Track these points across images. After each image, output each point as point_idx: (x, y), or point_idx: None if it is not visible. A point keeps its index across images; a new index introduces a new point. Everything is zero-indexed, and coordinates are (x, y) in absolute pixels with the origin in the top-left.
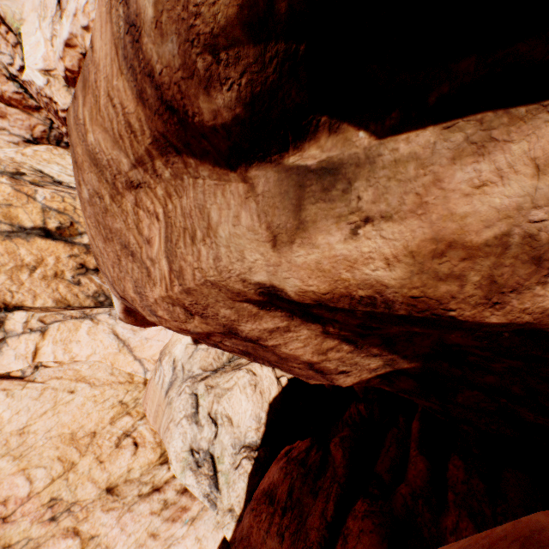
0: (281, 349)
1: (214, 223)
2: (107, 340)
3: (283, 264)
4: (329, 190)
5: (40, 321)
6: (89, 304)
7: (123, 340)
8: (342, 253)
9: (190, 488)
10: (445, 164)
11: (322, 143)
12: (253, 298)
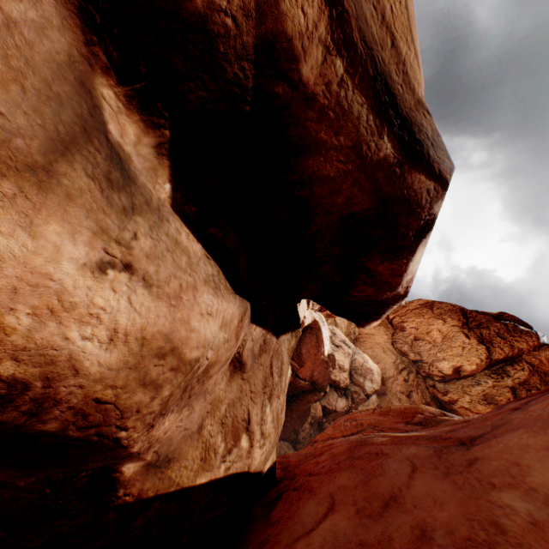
0: None
1: None
2: None
3: None
4: (114, 188)
5: None
6: None
7: None
8: (65, 281)
9: None
10: (202, 280)
11: (144, 140)
12: None
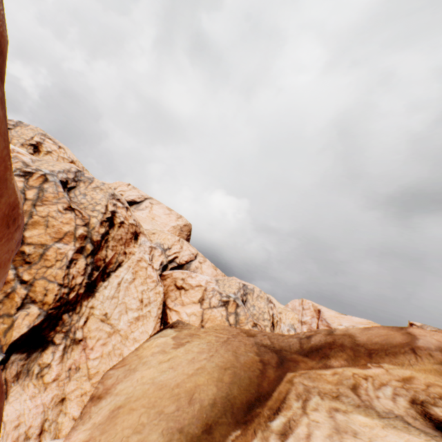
0: None
1: None
2: None
3: None
4: None
5: None
6: None
7: None
8: None
9: None
10: None
11: None
12: None
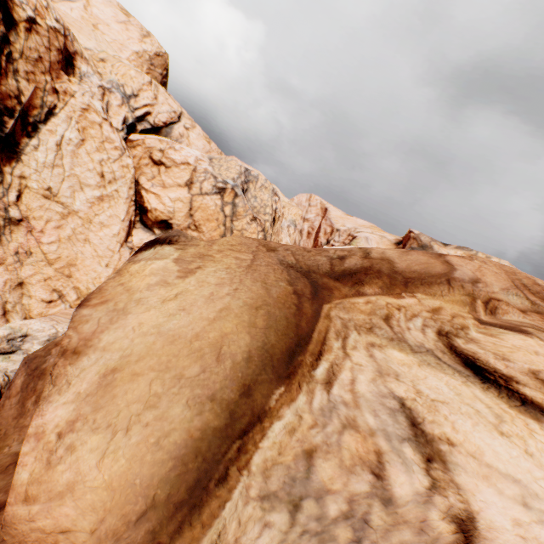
0: None
1: None
2: None
3: None
4: None
5: None
6: None
7: None
8: None
9: None
10: None
11: None
12: None
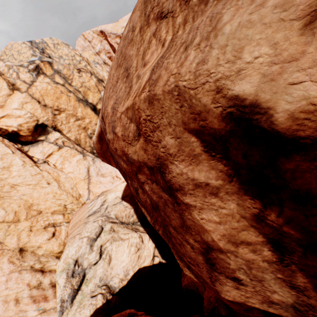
0: (193, 213)
1: (222, 24)
2: (82, 170)
3: (305, 56)
4: None
5: (63, 142)
6: (88, 150)
7: (89, 175)
8: None
9: (57, 286)
10: None
11: None
12: (210, 126)
